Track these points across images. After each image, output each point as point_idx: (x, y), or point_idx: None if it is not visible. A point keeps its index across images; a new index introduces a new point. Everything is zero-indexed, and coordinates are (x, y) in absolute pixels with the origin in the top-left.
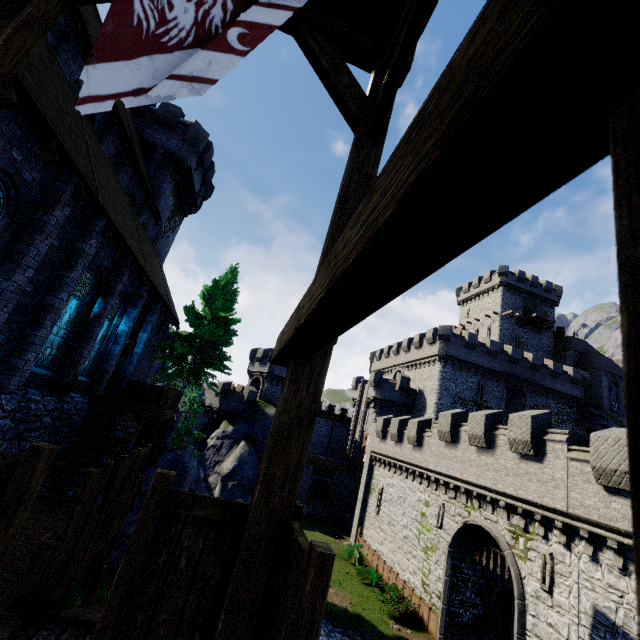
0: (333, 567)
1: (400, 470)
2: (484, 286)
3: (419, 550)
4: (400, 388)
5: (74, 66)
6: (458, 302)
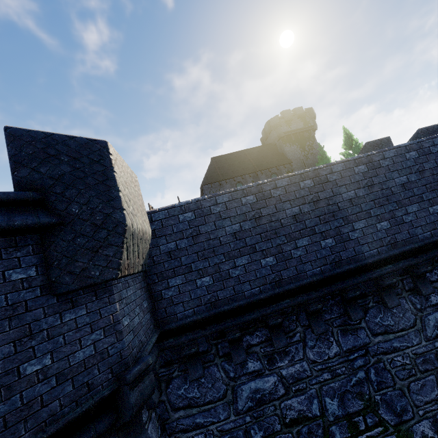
0: None
1: None
2: None
3: None
4: None
5: (227, 185)
6: None
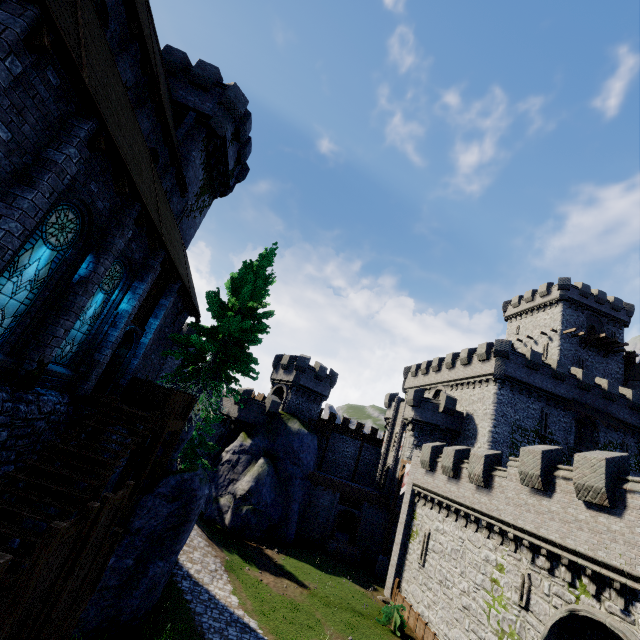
0: (369, 636)
1: (456, 514)
2: (539, 300)
3: (489, 632)
4: (445, 410)
5: None
6: (505, 317)
